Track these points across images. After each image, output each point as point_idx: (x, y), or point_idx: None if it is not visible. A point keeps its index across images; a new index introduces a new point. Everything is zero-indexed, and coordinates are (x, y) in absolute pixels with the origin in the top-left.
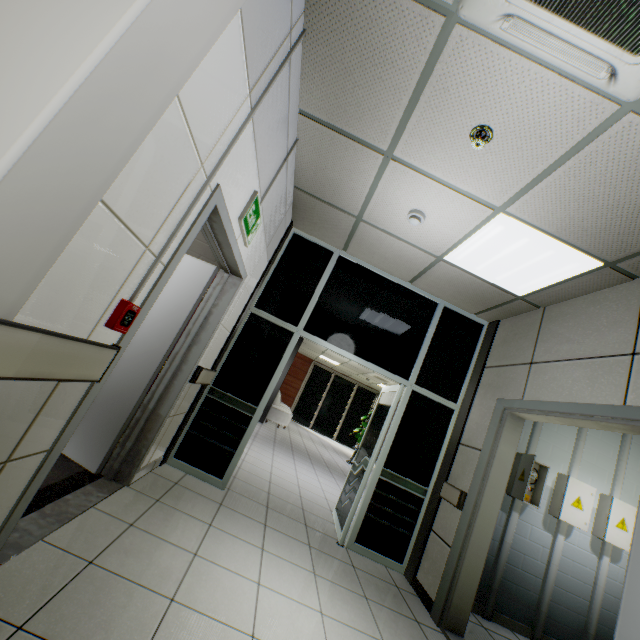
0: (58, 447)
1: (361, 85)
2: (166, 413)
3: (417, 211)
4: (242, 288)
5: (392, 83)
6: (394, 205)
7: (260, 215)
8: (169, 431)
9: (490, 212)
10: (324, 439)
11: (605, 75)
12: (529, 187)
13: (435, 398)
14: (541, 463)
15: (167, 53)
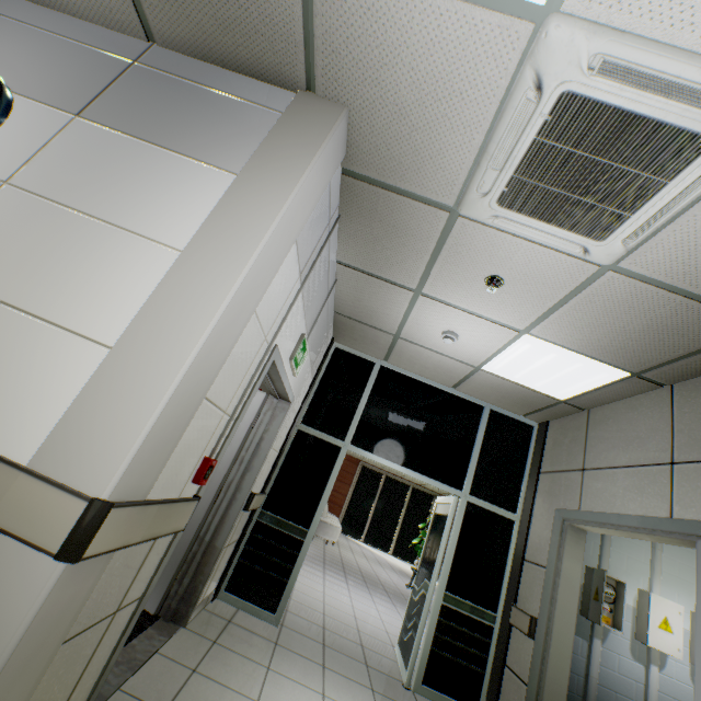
0: (147, 593)
1: (388, 247)
2: (222, 545)
3: (449, 332)
4: (290, 410)
5: (414, 247)
6: (428, 327)
7: (307, 348)
8: (222, 562)
9: (515, 333)
10: (379, 554)
11: (580, 251)
12: (545, 316)
13: (492, 509)
14: (616, 578)
15: (251, 294)
